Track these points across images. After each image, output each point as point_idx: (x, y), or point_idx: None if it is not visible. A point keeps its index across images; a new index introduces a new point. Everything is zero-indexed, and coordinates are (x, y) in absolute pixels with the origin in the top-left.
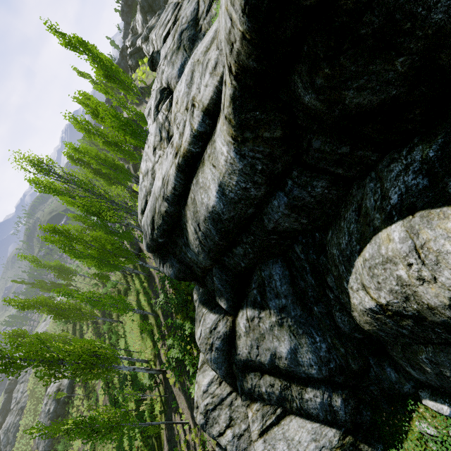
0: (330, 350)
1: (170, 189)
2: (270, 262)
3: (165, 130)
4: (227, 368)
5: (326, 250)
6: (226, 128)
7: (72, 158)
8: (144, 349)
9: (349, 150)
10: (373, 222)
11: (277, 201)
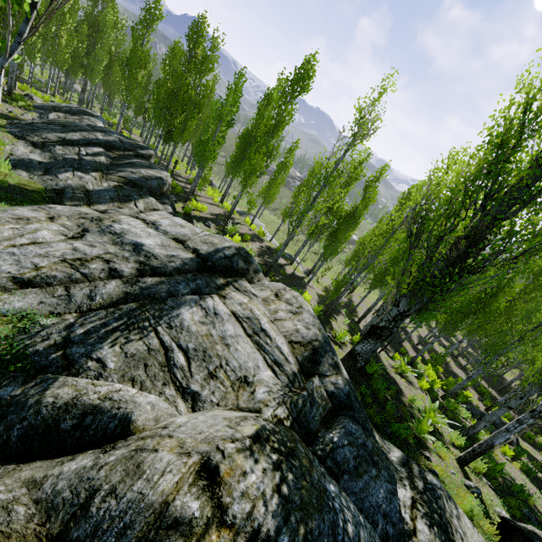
0: None
1: None
2: None
3: None
4: None
5: None
6: None
7: None
8: None
9: None
10: None
11: None
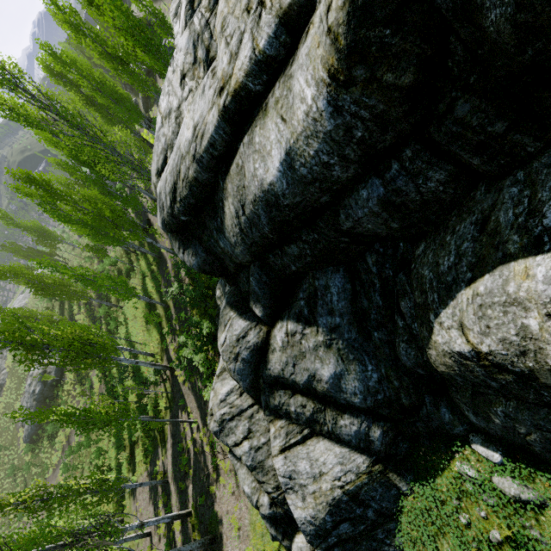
0: (381, 381)
1: (206, 145)
2: (330, 270)
3: (203, 46)
4: (253, 381)
5: (409, 267)
6: (323, 53)
7: (51, 70)
8: (150, 342)
9: (503, 129)
10: (506, 246)
11: (367, 191)
